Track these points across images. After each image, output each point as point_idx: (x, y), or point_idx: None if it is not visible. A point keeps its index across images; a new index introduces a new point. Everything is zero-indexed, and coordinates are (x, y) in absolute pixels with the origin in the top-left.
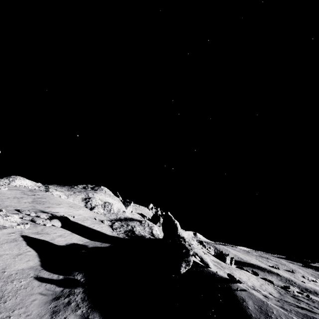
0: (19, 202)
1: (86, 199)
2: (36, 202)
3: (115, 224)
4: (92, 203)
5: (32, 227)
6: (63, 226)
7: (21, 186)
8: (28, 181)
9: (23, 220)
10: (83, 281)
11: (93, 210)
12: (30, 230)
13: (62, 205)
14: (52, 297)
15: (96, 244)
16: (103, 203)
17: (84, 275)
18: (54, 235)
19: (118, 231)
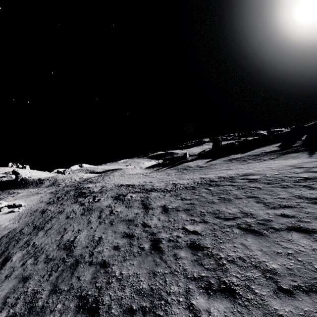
0: None
1: None
2: None
3: None
4: None
5: None
6: None
7: None
8: None
9: None
10: None
11: None
12: None
13: None
14: None
15: None
16: None
17: None
18: None
19: None
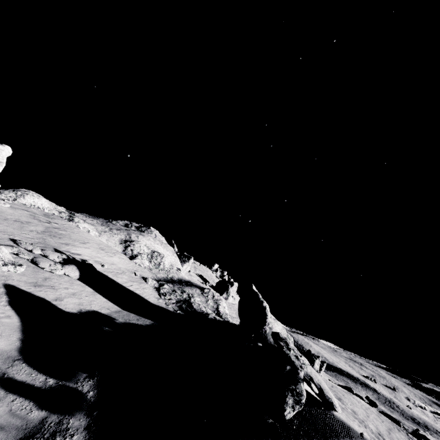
0: (22, 229)
1: (127, 241)
2: (49, 233)
3: (164, 287)
4: (134, 249)
5: (30, 271)
6: (82, 277)
7: (32, 206)
8: (45, 201)
9: (18, 257)
10: (93, 398)
11: (134, 259)
12: (24, 277)
13: (88, 245)
14: (15, 436)
15: (130, 319)
16: (151, 252)
17: (97, 382)
18: (63, 291)
19: (167, 298)
